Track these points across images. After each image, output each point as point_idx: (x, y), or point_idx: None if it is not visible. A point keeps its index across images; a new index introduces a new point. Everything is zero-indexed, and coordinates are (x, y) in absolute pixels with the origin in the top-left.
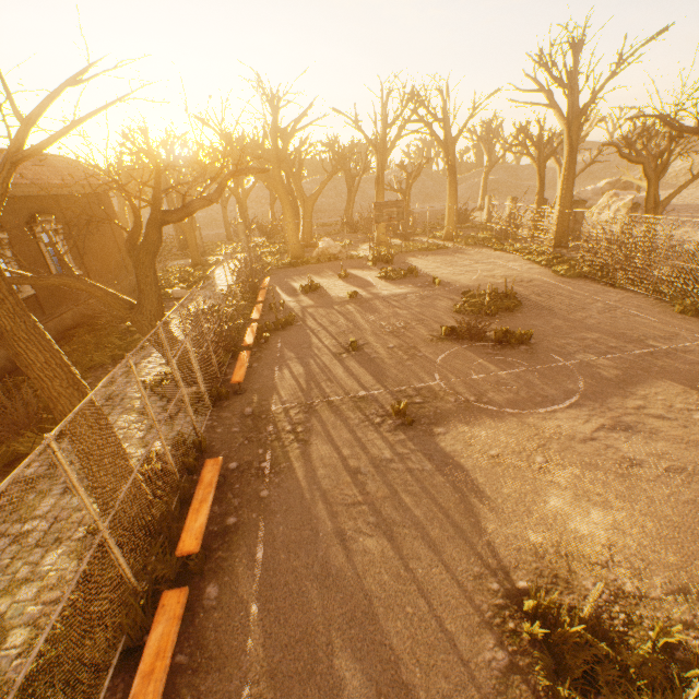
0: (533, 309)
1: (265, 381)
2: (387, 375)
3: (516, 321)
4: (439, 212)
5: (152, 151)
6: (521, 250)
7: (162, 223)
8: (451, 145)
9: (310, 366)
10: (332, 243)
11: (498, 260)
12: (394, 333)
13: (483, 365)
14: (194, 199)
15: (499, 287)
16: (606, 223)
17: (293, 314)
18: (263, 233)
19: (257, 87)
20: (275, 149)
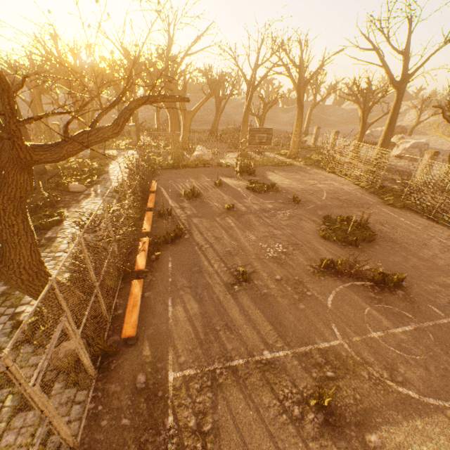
0: (386, 241)
1: (159, 323)
2: (285, 323)
3: (378, 255)
4: (276, 132)
5: (60, 55)
6: (350, 176)
7: (28, 162)
8: (302, 87)
9: (204, 301)
10: (206, 151)
11: (335, 182)
12: (277, 259)
13: (374, 316)
14: (82, 131)
15: (347, 212)
16: (395, 157)
17: (181, 226)
18: (150, 133)
19: (156, 12)
20: (167, 69)
